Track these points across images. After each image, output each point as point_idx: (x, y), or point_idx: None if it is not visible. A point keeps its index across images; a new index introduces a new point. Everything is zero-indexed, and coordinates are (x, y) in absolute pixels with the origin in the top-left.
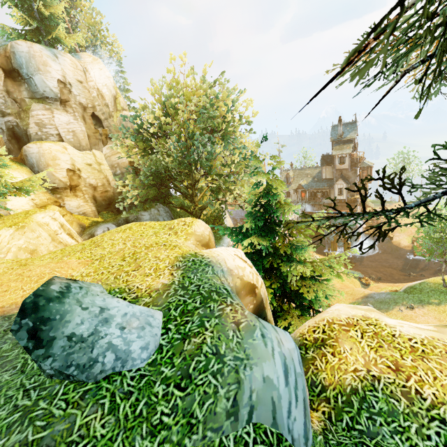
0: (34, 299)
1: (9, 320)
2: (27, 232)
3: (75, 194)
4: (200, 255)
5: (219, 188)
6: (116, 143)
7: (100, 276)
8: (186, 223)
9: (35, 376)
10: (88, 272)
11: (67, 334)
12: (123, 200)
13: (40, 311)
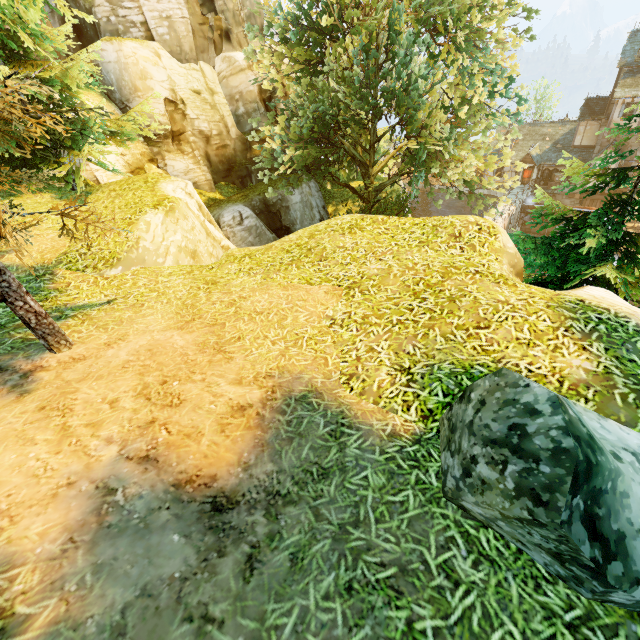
0: (580, 449)
1: (317, 412)
2: (180, 220)
3: (180, 148)
4: (598, 307)
5: (429, 155)
6: (237, 50)
7: (404, 330)
8: (483, 227)
9: (545, 584)
10: (362, 315)
11: (638, 525)
12: (249, 164)
13: (592, 476)
